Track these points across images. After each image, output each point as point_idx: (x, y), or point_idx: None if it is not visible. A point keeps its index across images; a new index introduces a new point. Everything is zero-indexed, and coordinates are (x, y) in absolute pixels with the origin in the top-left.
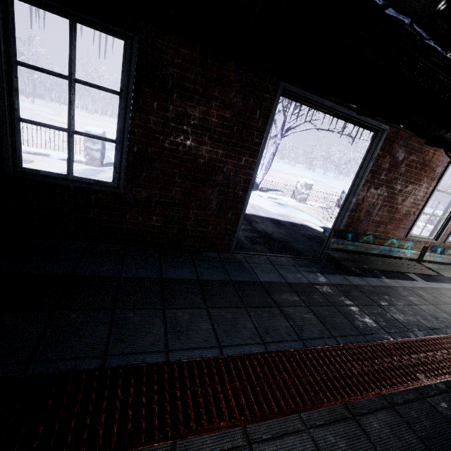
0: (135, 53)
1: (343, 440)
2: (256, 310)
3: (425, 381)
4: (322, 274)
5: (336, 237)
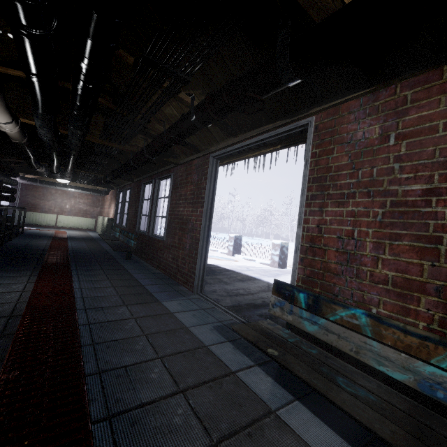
0: (171, 179)
1: (2, 310)
2: (117, 297)
3: (3, 376)
4: (226, 340)
5: (277, 294)
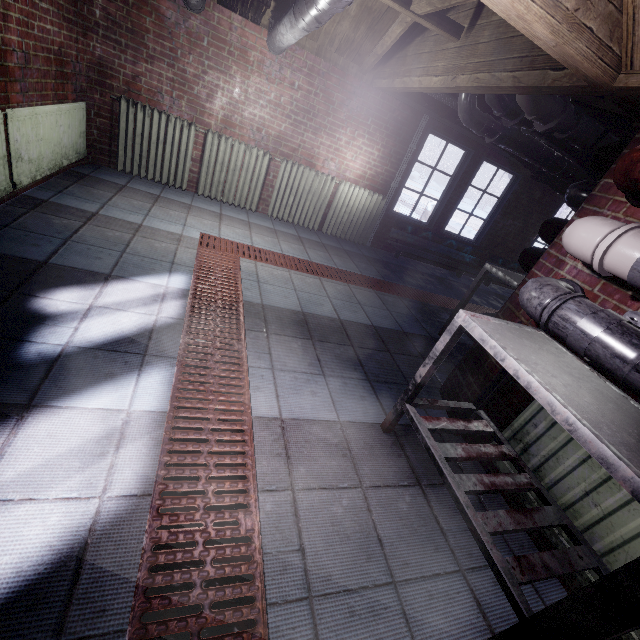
0: None
1: None
2: None
3: None
4: None
5: None
